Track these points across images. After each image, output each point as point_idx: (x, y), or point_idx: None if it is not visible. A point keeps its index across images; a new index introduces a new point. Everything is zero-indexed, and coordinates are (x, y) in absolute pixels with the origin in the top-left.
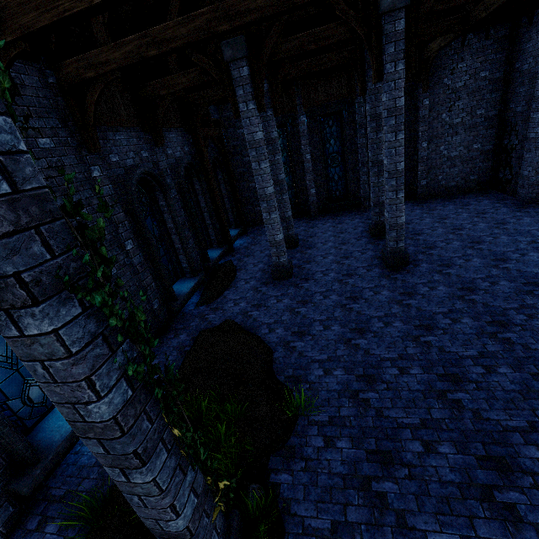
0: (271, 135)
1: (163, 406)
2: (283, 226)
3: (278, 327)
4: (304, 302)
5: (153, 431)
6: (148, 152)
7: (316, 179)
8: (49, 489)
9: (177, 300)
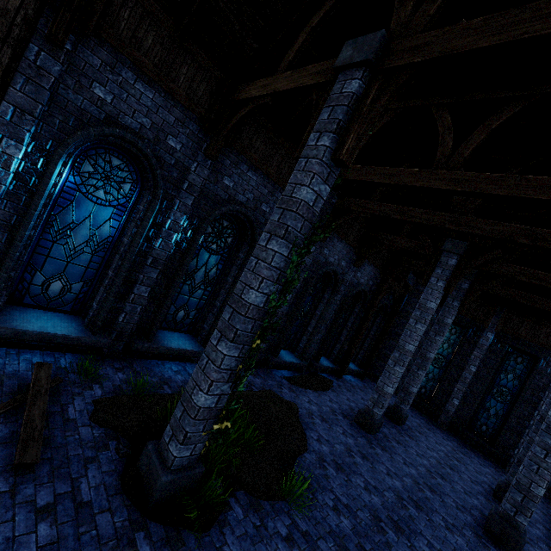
0: (445, 319)
1: (261, 331)
2: (400, 394)
3: (326, 444)
4: (365, 457)
5: (247, 335)
6: (346, 264)
7: (467, 394)
8: (134, 362)
9: (276, 357)
